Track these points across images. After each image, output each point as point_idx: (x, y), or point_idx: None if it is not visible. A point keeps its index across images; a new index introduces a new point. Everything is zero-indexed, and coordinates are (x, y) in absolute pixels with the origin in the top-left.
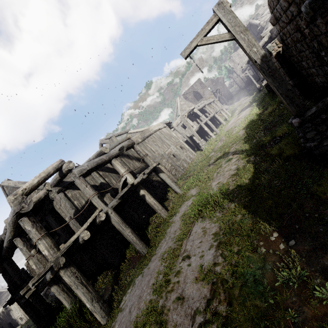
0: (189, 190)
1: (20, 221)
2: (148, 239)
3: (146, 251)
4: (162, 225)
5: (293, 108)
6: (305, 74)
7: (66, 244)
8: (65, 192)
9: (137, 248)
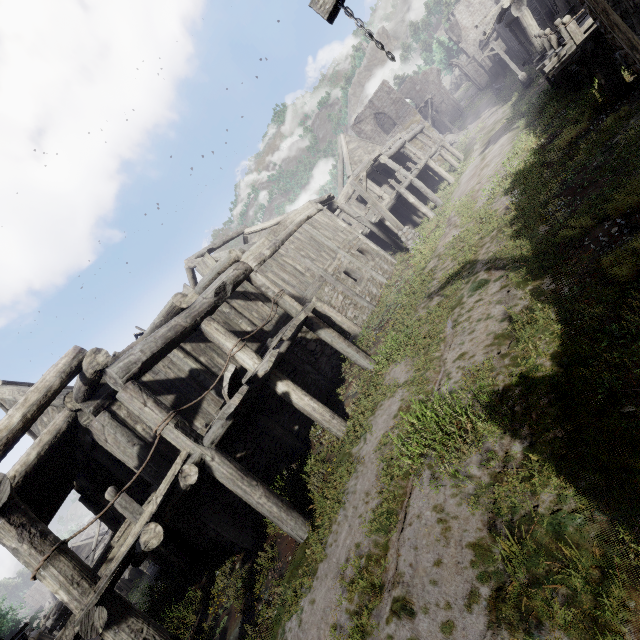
0: (390, 367)
1: None
2: (310, 490)
3: (306, 533)
4: (337, 460)
5: None
6: None
7: (131, 526)
8: (113, 408)
9: (283, 529)
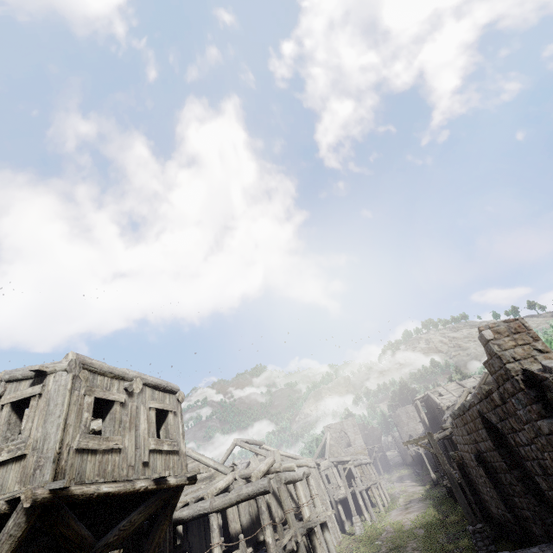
0: None
1: (260, 497)
2: None
3: None
4: None
5: (469, 518)
6: (483, 497)
7: None
8: None
9: None
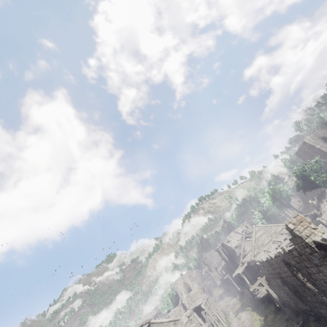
0: None
1: None
2: None
3: None
4: None
5: (295, 320)
6: (284, 299)
7: None
8: None
9: None
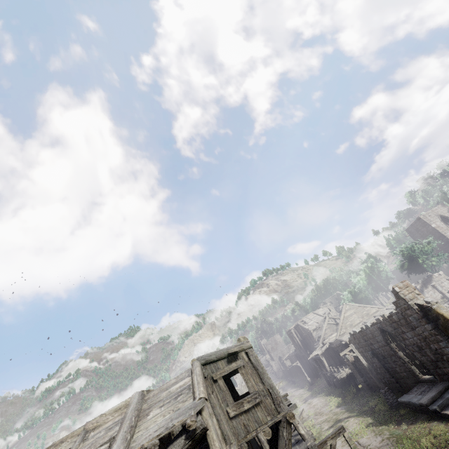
0: None
1: None
2: None
3: None
4: None
5: (381, 385)
6: (369, 376)
7: None
8: None
9: None
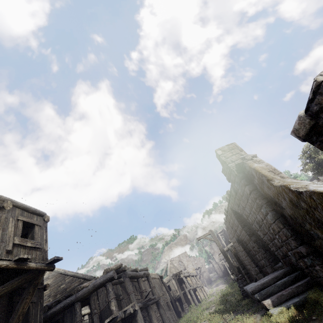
0: None
1: (108, 283)
2: None
3: None
4: None
5: (234, 272)
6: (247, 268)
7: None
8: (104, 288)
9: None
